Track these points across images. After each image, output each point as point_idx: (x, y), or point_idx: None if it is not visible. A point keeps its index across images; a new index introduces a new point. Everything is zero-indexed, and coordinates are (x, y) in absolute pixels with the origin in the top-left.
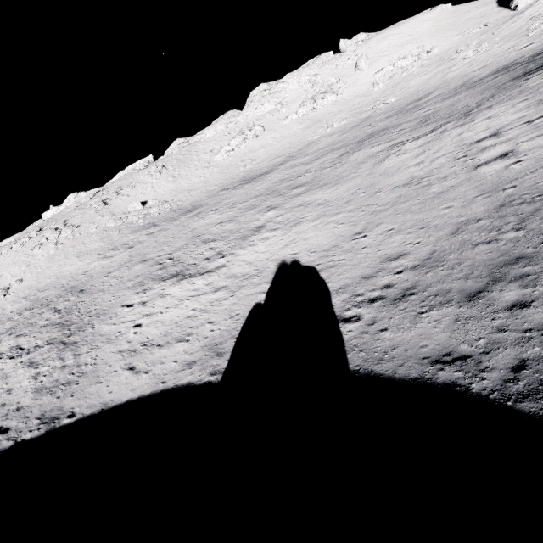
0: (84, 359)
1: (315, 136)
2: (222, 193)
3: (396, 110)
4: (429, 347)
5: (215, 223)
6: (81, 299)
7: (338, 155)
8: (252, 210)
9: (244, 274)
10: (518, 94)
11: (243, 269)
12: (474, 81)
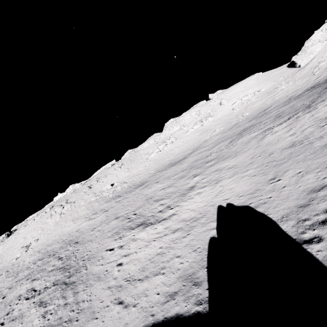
0: (81, 296)
1: (206, 137)
2: (158, 173)
3: (252, 117)
4: None
5: (159, 189)
6: (77, 248)
7: (228, 142)
8: (183, 178)
9: (192, 218)
10: None
11: (189, 214)
12: (296, 96)
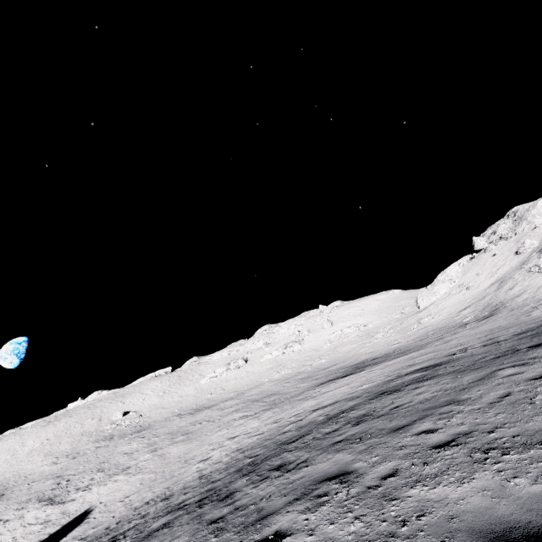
0: None
1: (266, 378)
2: (173, 418)
3: (311, 373)
4: None
5: (124, 452)
6: None
7: (233, 410)
8: (148, 448)
9: (69, 512)
10: (285, 404)
11: (75, 507)
12: (345, 366)
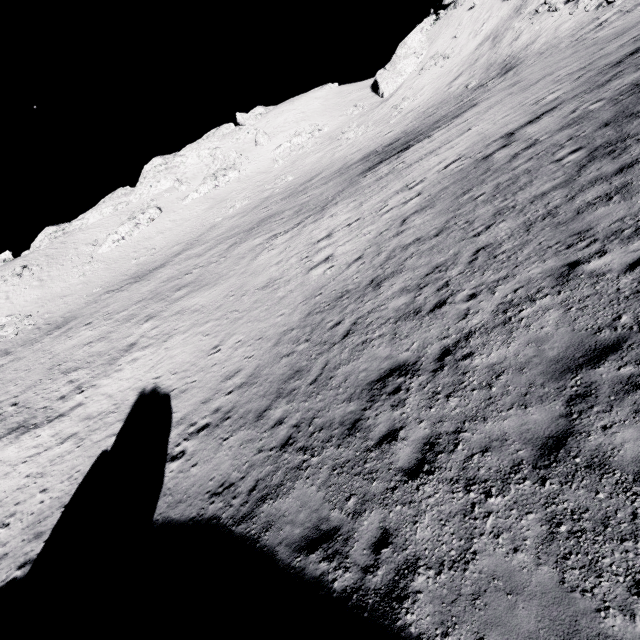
0: None
1: (217, 218)
2: (105, 296)
3: (291, 191)
4: (215, 479)
5: (83, 344)
6: None
7: (227, 246)
8: (129, 322)
9: (101, 412)
10: (354, 193)
11: (101, 405)
12: (348, 166)
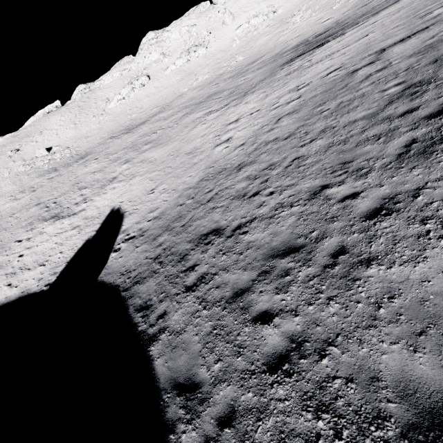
0: None
1: (184, 88)
2: (109, 141)
3: (237, 71)
4: (125, 267)
5: (91, 172)
6: None
7: (182, 115)
8: (116, 162)
9: (92, 216)
10: (268, 84)
11: (93, 212)
12: (282, 52)
